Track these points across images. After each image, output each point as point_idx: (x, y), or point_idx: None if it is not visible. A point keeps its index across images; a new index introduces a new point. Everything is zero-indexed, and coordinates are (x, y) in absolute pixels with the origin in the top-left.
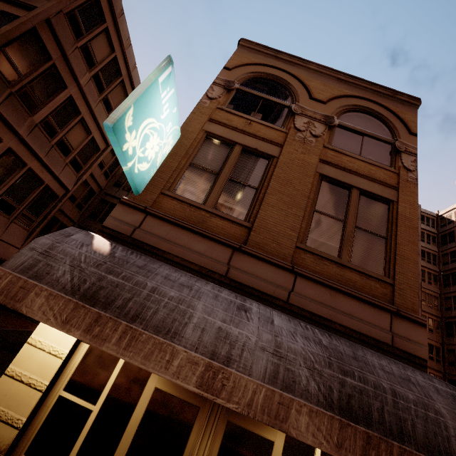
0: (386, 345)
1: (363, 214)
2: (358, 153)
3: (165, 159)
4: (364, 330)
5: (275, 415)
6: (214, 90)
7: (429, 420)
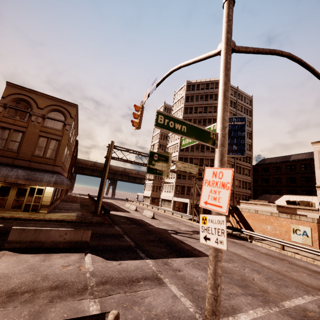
0: (51, 171)
1: (51, 145)
2: (52, 127)
3: None
4: (46, 169)
5: (16, 182)
6: None
7: (41, 179)
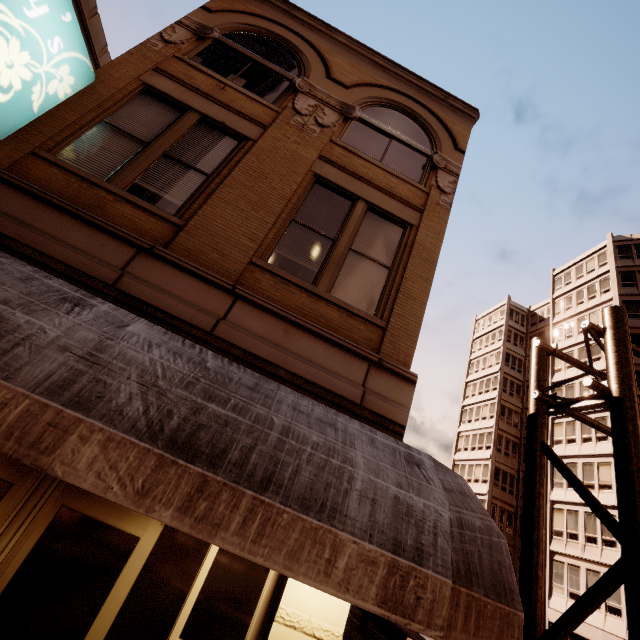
0: (351, 404)
1: (366, 235)
2: (378, 158)
3: (56, 106)
4: (323, 382)
5: (33, 442)
6: (175, 32)
7: (327, 468)
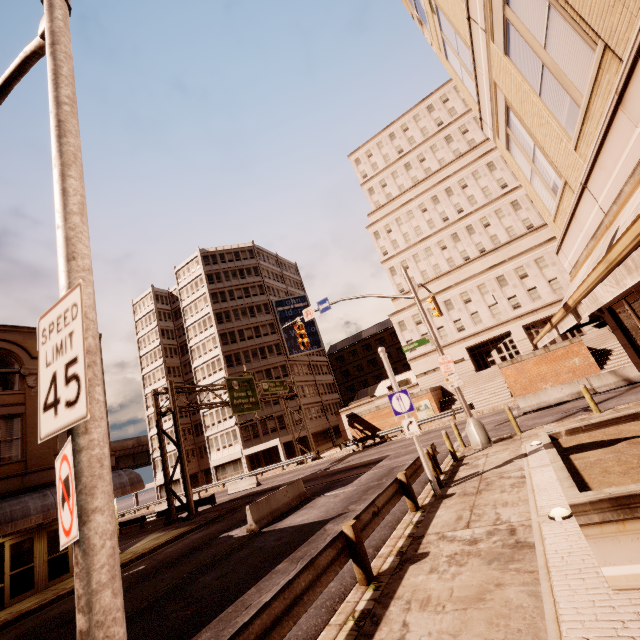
0: None
1: None
2: None
3: None
4: None
5: None
6: None
7: None
